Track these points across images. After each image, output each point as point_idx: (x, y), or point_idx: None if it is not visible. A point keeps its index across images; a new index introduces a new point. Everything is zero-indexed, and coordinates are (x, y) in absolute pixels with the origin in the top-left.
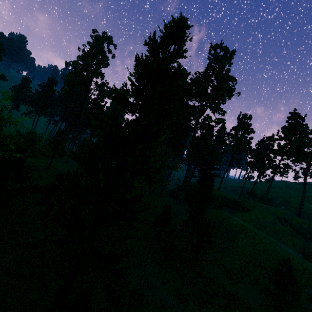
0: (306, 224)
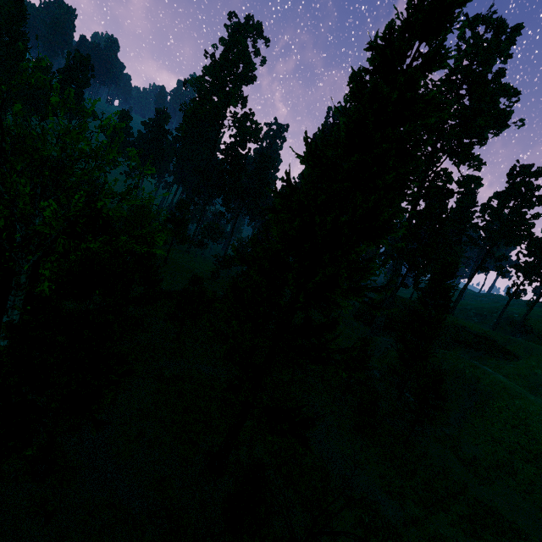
0: None
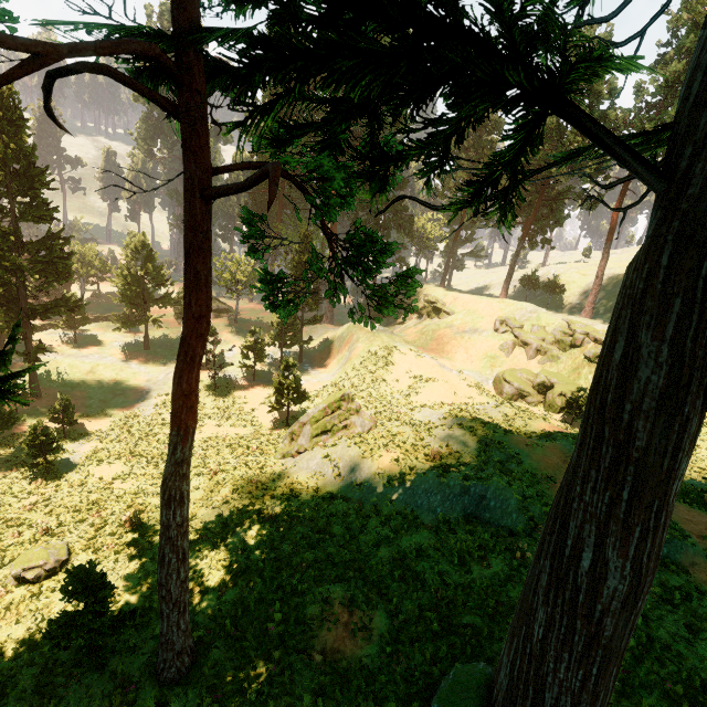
0: (552, 326)
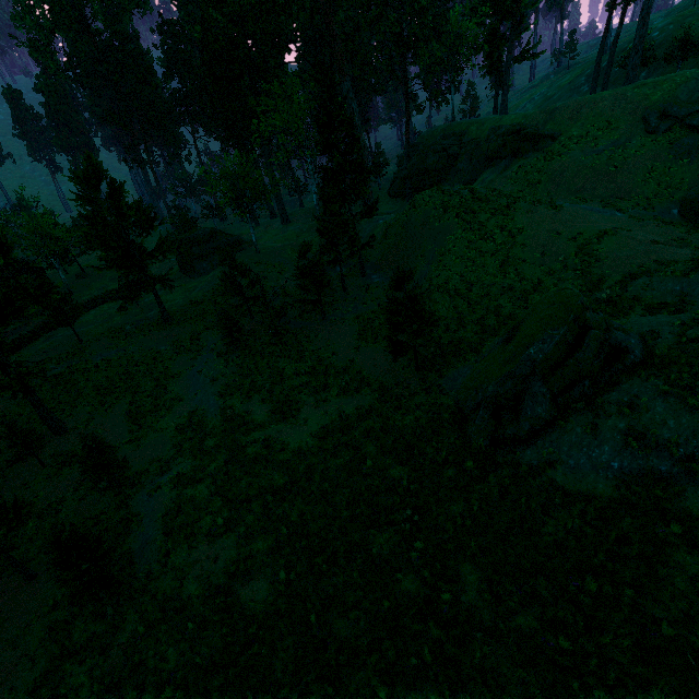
0: None
